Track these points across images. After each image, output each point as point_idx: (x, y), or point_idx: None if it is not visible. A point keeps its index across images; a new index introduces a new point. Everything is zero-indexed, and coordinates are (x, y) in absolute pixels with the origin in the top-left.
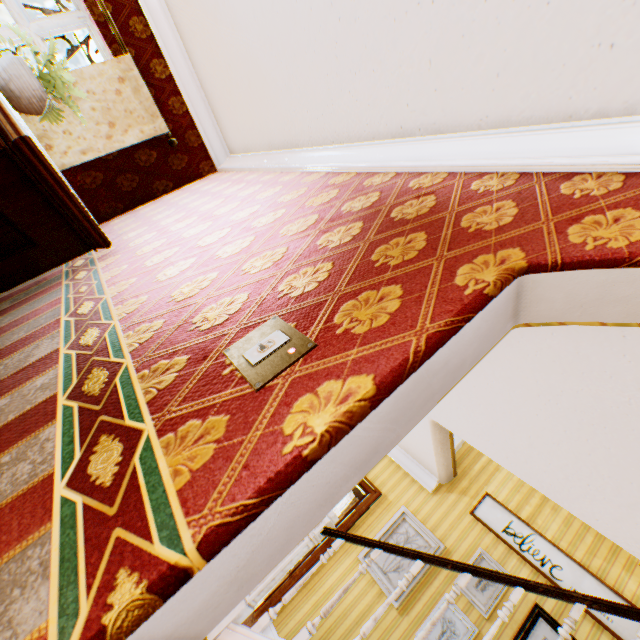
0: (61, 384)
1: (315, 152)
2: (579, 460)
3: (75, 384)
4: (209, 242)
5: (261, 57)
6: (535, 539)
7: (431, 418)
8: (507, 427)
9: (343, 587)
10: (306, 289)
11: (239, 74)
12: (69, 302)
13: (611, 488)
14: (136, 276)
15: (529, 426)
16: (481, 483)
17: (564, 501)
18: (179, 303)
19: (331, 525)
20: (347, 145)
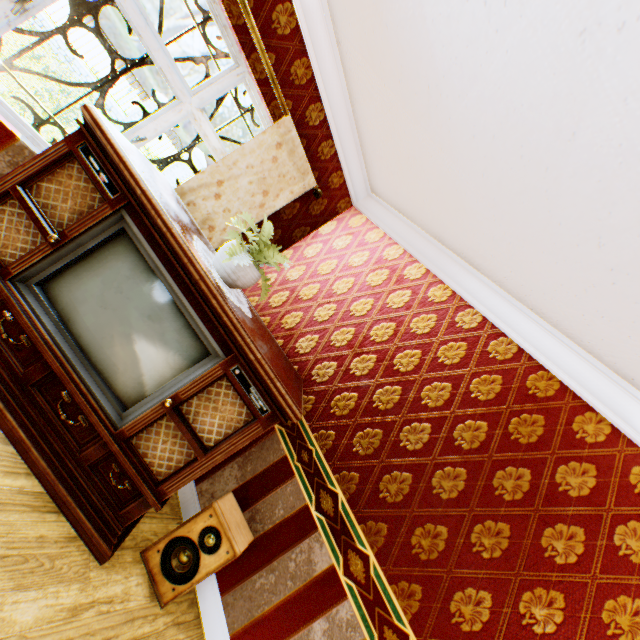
0: (364, 630)
1: (503, 300)
2: None
3: (377, 638)
4: (413, 445)
5: (470, 197)
6: None
7: None
8: None
9: None
10: (545, 627)
11: (425, 174)
12: (302, 476)
13: None
14: (355, 469)
15: None
16: None
17: None
18: (424, 563)
19: None
20: (550, 331)
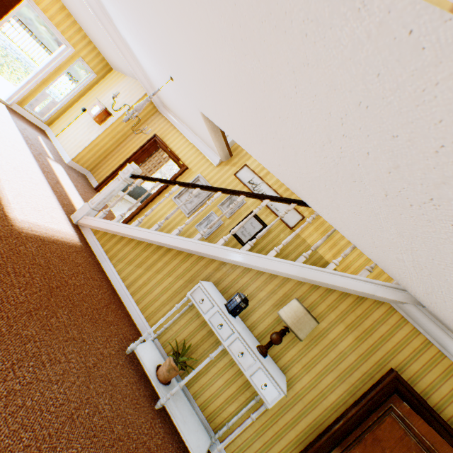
0: None
1: None
2: (242, 118)
3: None
4: None
5: None
6: (262, 185)
7: (199, 110)
8: (219, 104)
9: (139, 199)
10: None
11: None
12: None
13: (255, 133)
14: None
15: (223, 99)
16: (245, 160)
17: (250, 151)
18: None
19: (136, 174)
20: None
